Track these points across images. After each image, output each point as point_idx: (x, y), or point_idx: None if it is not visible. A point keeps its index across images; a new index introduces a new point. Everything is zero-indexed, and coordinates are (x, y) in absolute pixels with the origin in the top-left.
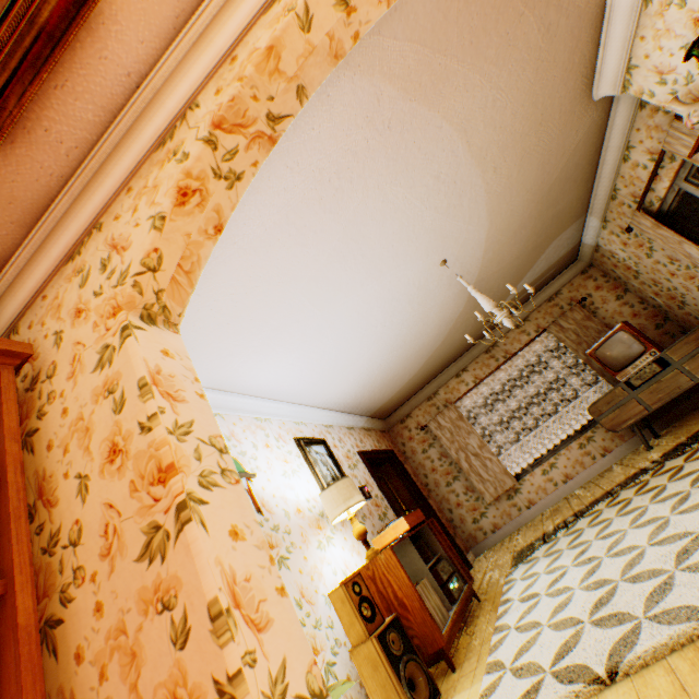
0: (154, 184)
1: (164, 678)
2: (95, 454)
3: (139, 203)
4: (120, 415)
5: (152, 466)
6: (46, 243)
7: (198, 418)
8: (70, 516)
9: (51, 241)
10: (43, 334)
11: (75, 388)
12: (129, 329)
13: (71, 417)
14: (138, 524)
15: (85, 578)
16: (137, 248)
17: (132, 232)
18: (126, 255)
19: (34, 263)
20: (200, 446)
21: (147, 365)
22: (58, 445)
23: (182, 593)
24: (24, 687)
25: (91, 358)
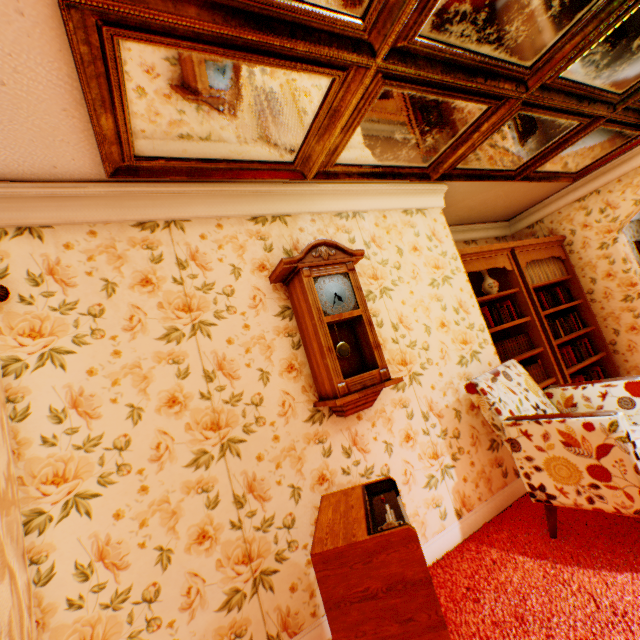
0: (636, 184)
1: (628, 323)
2: (598, 274)
3: (624, 190)
4: (611, 266)
5: (626, 282)
6: (566, 194)
7: (635, 268)
8: (586, 287)
9: (569, 194)
10: (560, 228)
11: (585, 252)
12: (615, 240)
13: (583, 261)
14: (619, 294)
15: (595, 302)
16: (622, 211)
17: (619, 202)
18: (615, 211)
19: (557, 201)
20: (638, 277)
21: (623, 253)
22: (576, 268)
23: (637, 310)
24: (593, 318)
25: (593, 245)
